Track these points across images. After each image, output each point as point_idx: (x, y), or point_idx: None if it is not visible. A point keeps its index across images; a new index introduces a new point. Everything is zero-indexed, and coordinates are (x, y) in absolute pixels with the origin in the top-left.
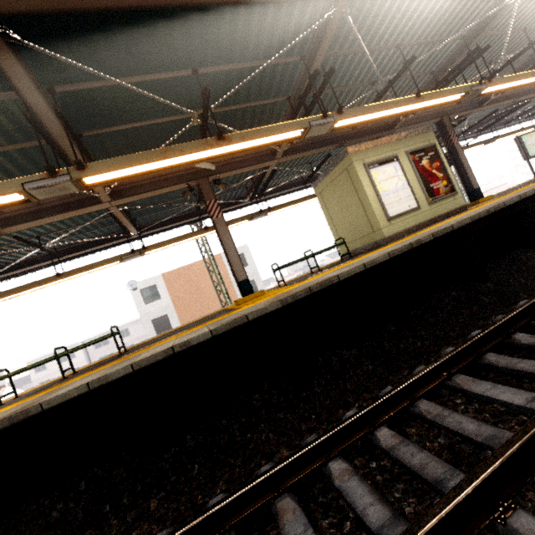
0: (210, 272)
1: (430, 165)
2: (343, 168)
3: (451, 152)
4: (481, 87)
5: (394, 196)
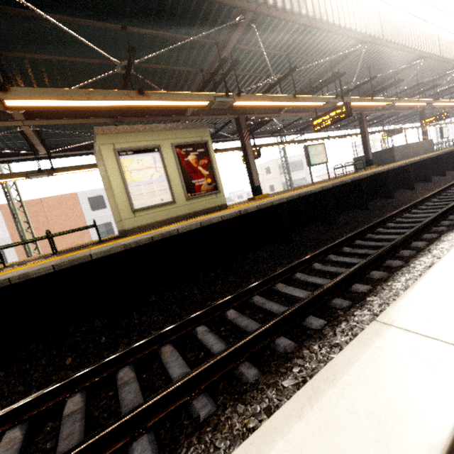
0: (16, 220)
1: (197, 161)
2: (98, 147)
3: (245, 149)
4: (228, 99)
5: (146, 188)
